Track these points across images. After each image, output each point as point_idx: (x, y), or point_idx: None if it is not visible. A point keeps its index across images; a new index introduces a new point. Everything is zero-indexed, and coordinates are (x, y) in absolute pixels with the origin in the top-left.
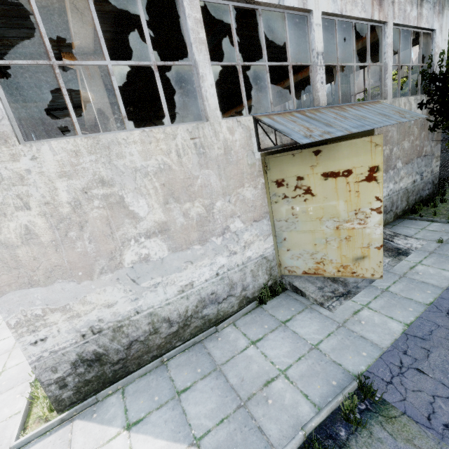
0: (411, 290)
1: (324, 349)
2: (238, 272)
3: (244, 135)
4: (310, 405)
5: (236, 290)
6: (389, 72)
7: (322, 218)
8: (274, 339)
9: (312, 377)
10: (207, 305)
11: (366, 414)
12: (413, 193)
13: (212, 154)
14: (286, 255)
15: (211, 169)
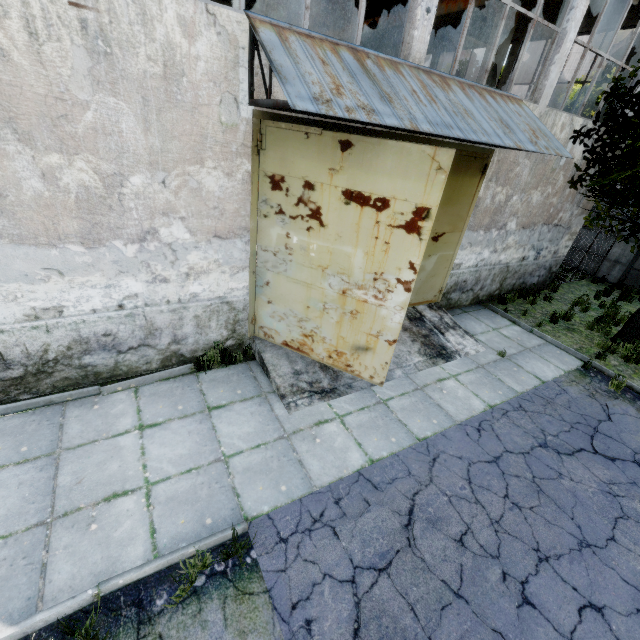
0: (415, 413)
1: (235, 465)
2: (168, 313)
3: (221, 52)
4: (147, 548)
5: (160, 340)
6: (563, 52)
7: (327, 269)
8: (176, 431)
9: (184, 505)
10: (93, 350)
11: (216, 580)
12: (515, 276)
13: (132, 67)
14: (266, 308)
15: (125, 100)
